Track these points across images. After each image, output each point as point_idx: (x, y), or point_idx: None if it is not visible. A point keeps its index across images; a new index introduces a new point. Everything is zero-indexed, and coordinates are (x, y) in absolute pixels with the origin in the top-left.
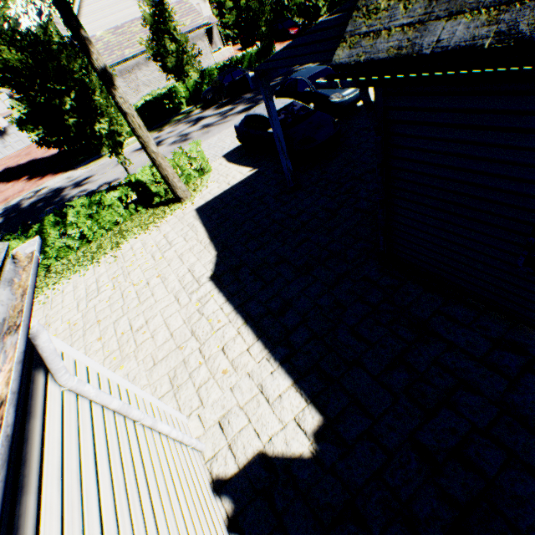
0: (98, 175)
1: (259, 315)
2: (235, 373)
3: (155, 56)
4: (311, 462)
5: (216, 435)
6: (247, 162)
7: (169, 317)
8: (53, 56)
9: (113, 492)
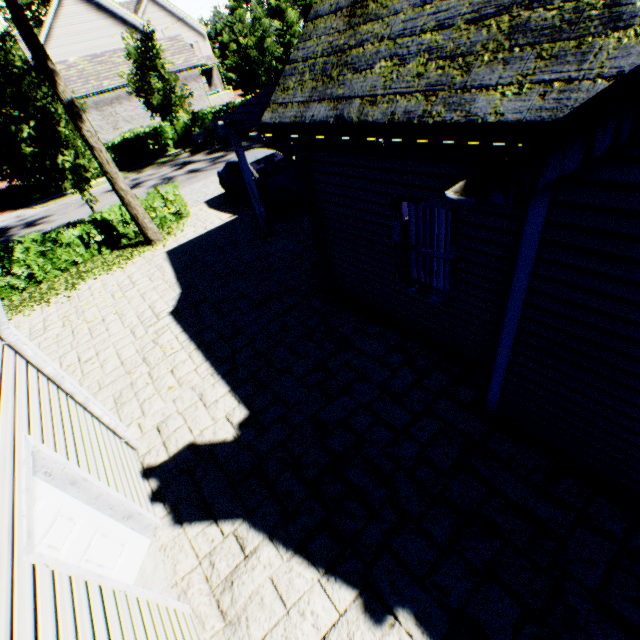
0: (57, 215)
1: (212, 341)
2: (180, 388)
3: (138, 92)
4: (232, 444)
5: (153, 437)
6: (228, 209)
7: (122, 348)
8: (13, 81)
9: (41, 412)
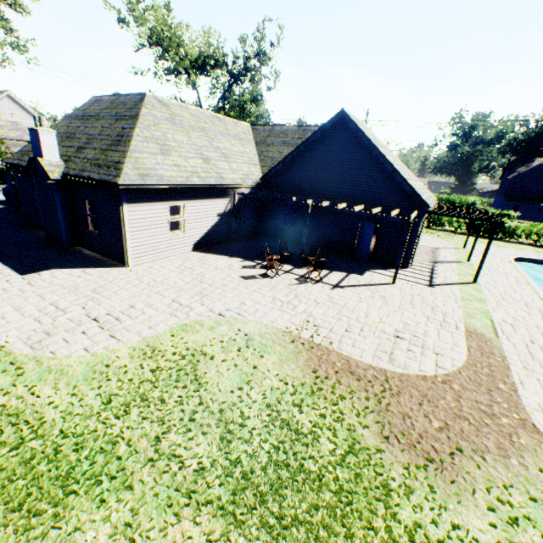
0: None
1: None
2: None
3: None
4: None
5: None
6: (3, 204)
7: None
8: None
9: None
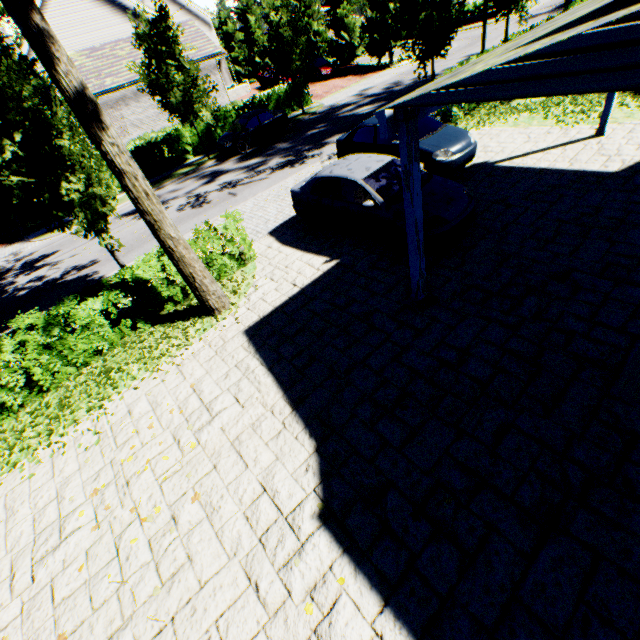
0: (62, 252)
1: None
2: None
3: (152, 87)
4: None
5: None
6: (314, 246)
7: None
8: None
9: None
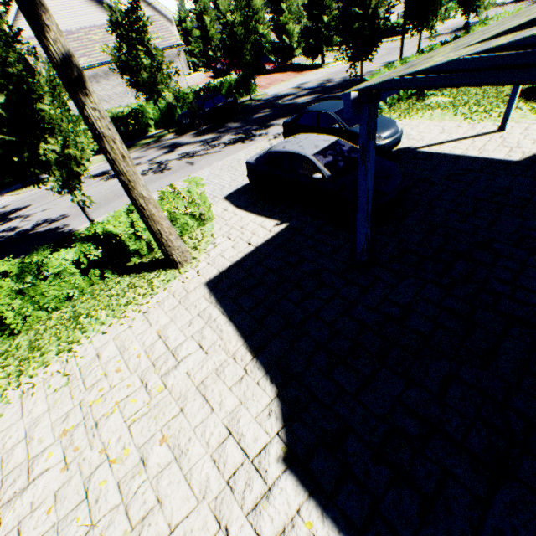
0: (34, 206)
1: None
2: None
3: (122, 68)
4: None
5: None
6: (266, 210)
7: None
8: None
9: None
